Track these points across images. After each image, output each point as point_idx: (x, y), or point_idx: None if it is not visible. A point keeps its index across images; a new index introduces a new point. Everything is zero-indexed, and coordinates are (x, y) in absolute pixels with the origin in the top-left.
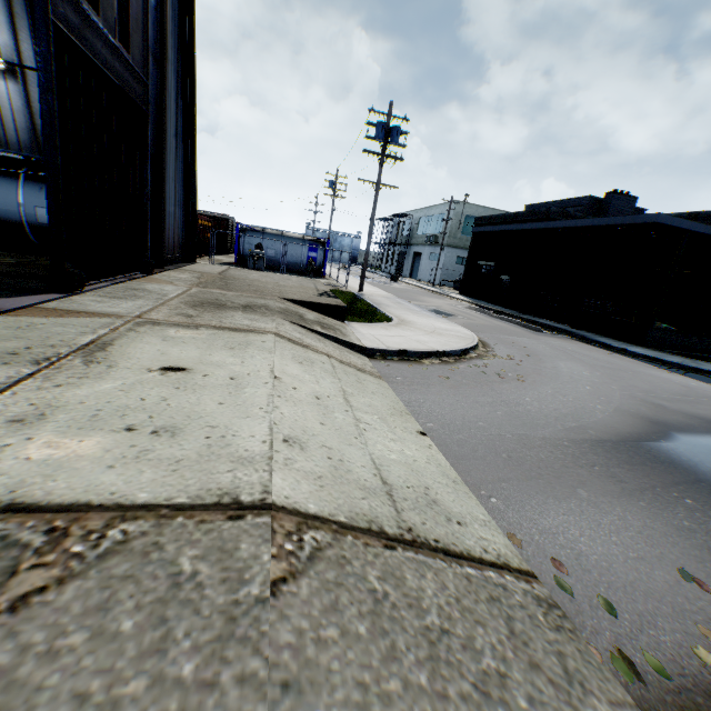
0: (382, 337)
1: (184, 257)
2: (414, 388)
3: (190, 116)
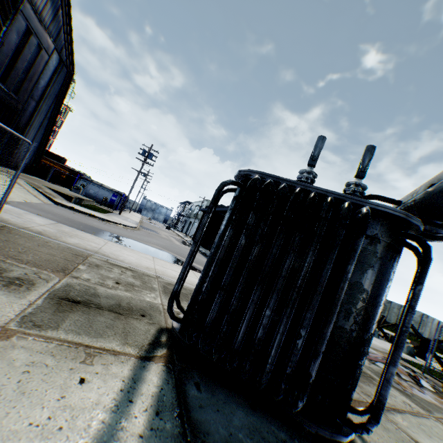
0: (76, 206)
1: (28, 171)
2: (53, 207)
3: (53, 122)
